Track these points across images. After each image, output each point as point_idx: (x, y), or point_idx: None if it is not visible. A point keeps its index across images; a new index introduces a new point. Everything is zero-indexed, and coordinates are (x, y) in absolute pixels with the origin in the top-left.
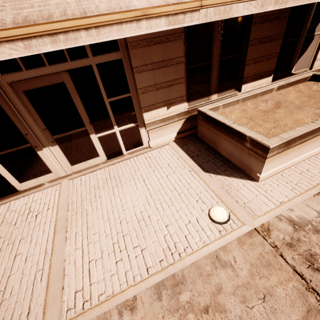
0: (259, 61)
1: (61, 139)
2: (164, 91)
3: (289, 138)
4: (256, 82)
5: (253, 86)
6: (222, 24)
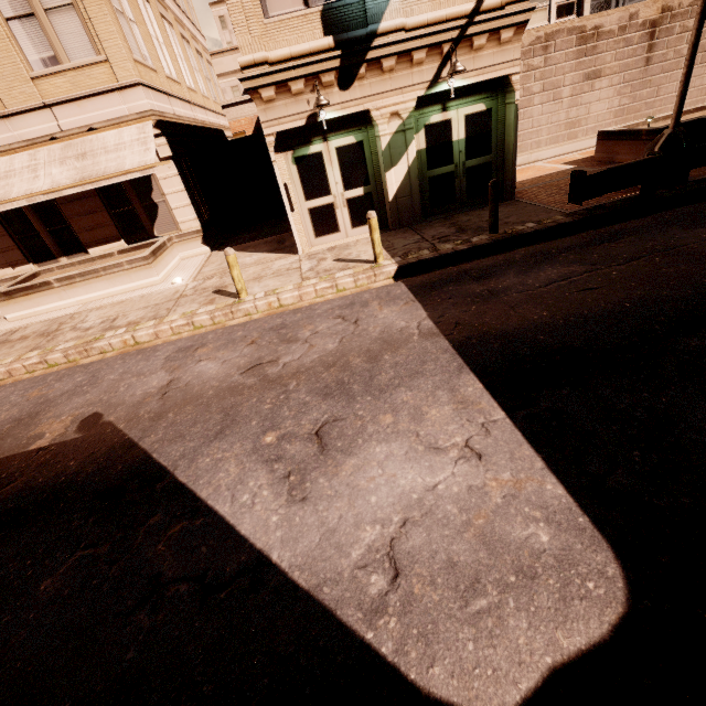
0: (93, 230)
1: None
2: (3, 256)
3: (3, 291)
4: (105, 246)
5: (104, 250)
6: (32, 207)
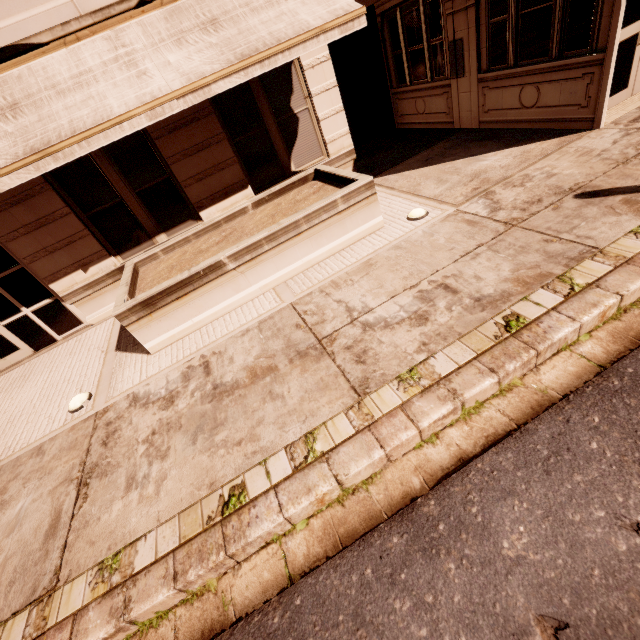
0: (206, 177)
1: None
2: (65, 252)
3: (140, 299)
4: (223, 202)
5: (223, 208)
6: (107, 153)
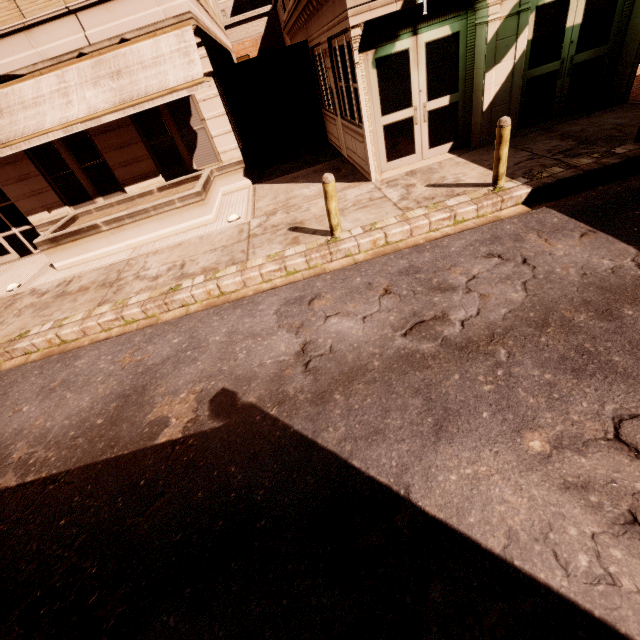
0: (129, 165)
1: None
2: (37, 199)
3: (49, 237)
4: (142, 183)
5: (141, 187)
6: (63, 141)
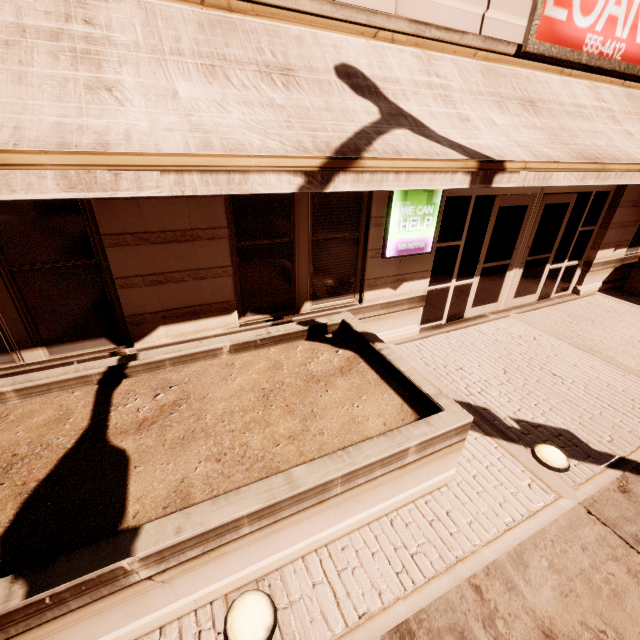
0: None
1: (529, 262)
2: (622, 231)
3: None
4: None
5: None
6: None
